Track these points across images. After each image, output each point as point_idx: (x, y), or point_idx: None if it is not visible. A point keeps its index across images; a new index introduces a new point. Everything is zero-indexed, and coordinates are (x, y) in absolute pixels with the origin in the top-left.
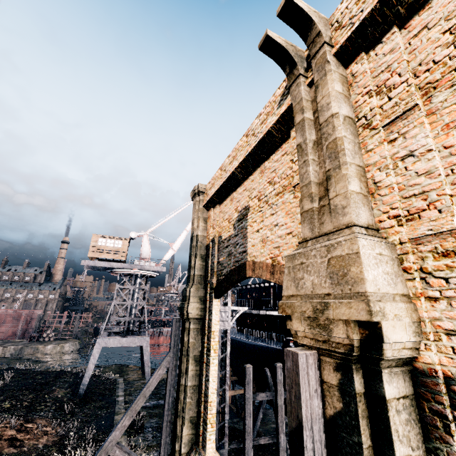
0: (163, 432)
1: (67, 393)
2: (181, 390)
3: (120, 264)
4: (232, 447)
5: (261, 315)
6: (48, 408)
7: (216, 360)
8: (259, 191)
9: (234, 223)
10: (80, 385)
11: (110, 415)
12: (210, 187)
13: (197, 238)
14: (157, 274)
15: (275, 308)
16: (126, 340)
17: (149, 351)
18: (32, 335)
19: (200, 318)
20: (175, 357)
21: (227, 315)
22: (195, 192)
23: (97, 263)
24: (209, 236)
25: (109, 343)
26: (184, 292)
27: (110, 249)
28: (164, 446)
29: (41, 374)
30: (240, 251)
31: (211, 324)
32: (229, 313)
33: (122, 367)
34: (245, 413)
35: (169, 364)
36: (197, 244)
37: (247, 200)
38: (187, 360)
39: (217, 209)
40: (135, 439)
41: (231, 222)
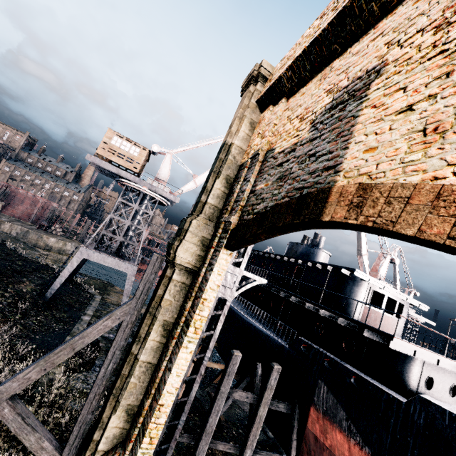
0: (85, 406)
1: (34, 290)
2: (128, 361)
3: (129, 175)
4: (181, 441)
5: (270, 292)
6: (3, 299)
7: (192, 345)
8: (452, 3)
9: (317, 116)
10: (49, 288)
11: (64, 333)
12: (283, 63)
13: (230, 148)
14: (168, 203)
15: (290, 290)
16: (112, 260)
17: (132, 281)
18: (41, 224)
19: (192, 270)
20: (137, 310)
21: (234, 281)
22: (252, 76)
23: (103, 164)
24: (250, 149)
25: (92, 257)
26: (182, 223)
27: (123, 153)
28: (80, 424)
29: (24, 261)
30: (316, 167)
31: (206, 287)
32: (237, 278)
33: (107, 285)
34: (212, 409)
35: (125, 317)
36: (226, 157)
37: (380, 53)
38: (151, 323)
39: (281, 105)
40: (73, 376)
41: (309, 117)
